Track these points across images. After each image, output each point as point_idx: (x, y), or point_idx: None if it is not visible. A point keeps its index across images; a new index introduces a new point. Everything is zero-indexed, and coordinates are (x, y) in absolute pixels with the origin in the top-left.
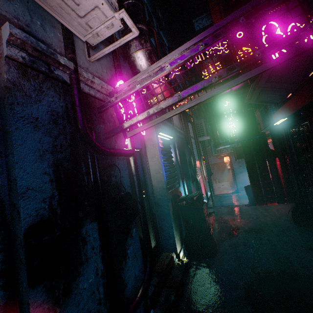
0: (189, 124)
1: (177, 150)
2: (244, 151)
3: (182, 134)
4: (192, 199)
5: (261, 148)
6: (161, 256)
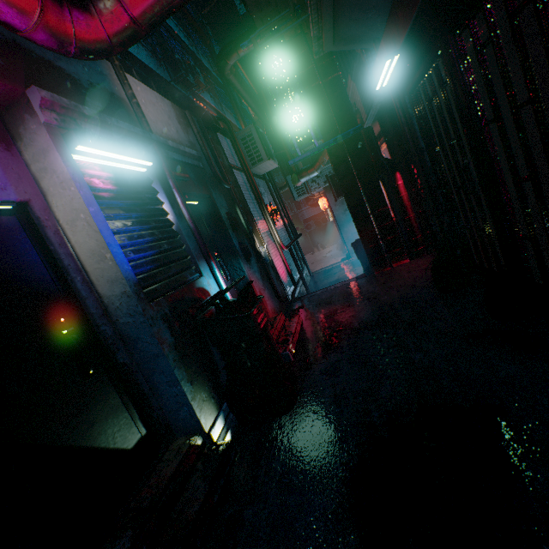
0: (222, 140)
1: (177, 195)
2: (338, 173)
3: (194, 158)
4: (225, 300)
5: (367, 159)
6: (167, 452)
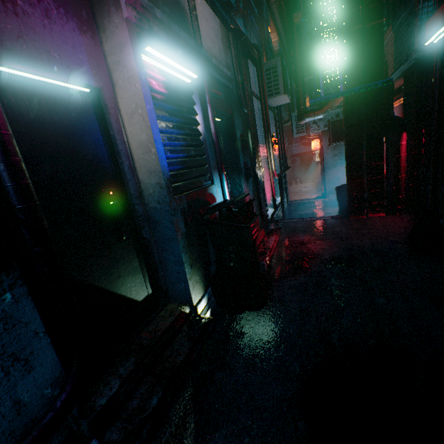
0: (250, 67)
1: (210, 110)
2: (347, 121)
3: (227, 79)
4: (230, 210)
5: (380, 114)
6: (163, 310)
